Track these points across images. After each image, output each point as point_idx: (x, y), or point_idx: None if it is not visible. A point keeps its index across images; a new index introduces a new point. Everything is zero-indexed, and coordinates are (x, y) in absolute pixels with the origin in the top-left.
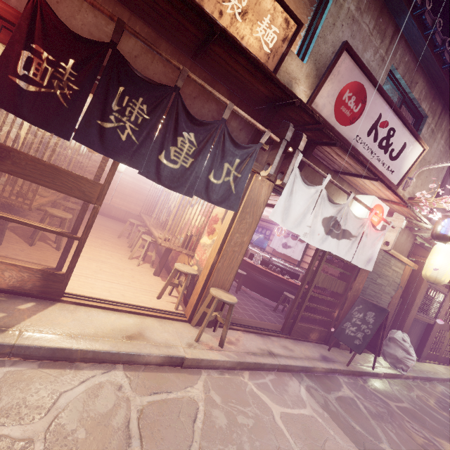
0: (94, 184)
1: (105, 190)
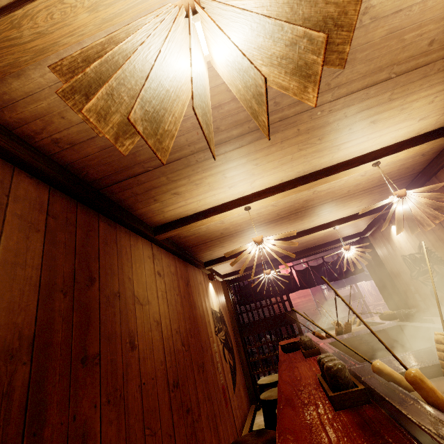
0: (357, 293)
1: (360, 293)
